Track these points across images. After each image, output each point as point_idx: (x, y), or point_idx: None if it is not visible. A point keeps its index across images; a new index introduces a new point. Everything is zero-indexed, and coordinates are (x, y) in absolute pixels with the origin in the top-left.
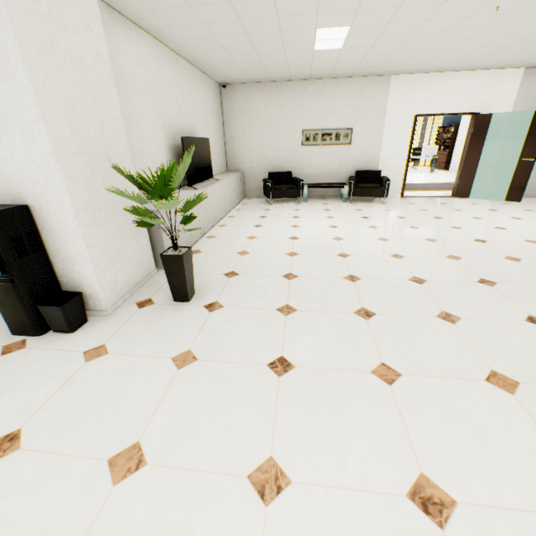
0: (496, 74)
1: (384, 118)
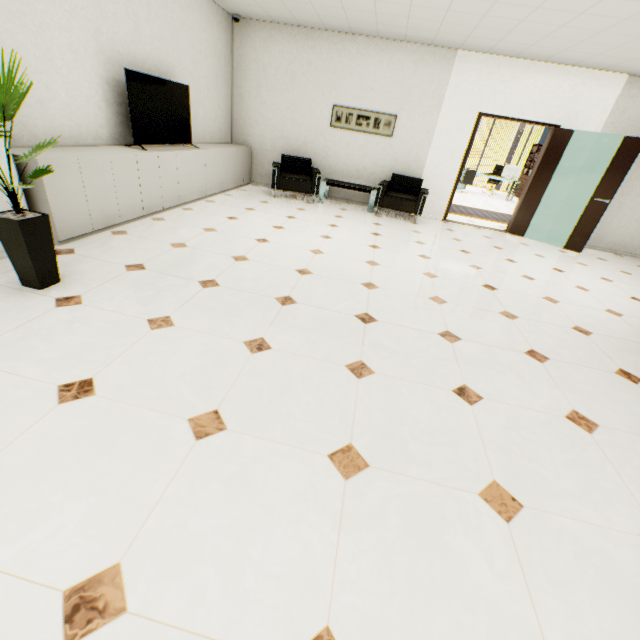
0: (591, 77)
1: (440, 109)
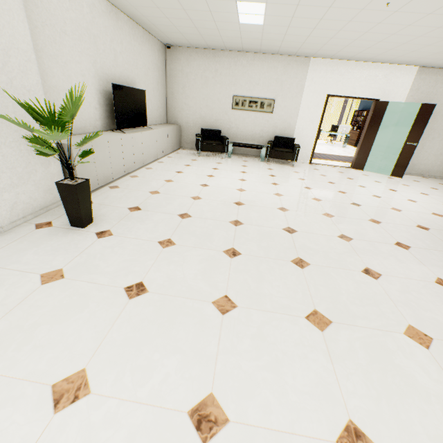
0: (396, 69)
1: (302, 94)
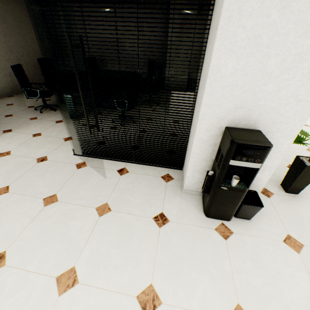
0: None
1: None
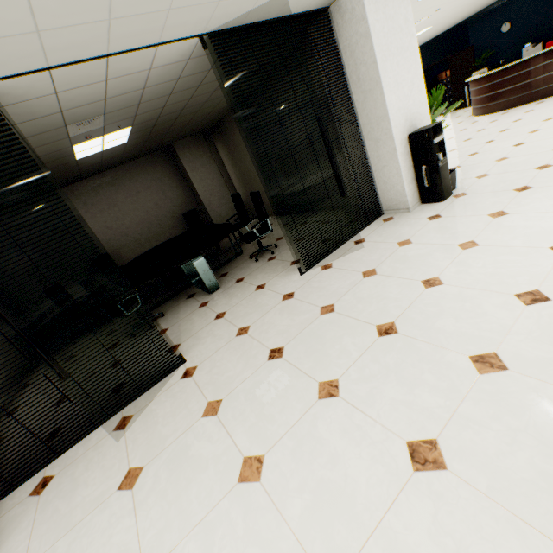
0: None
1: None
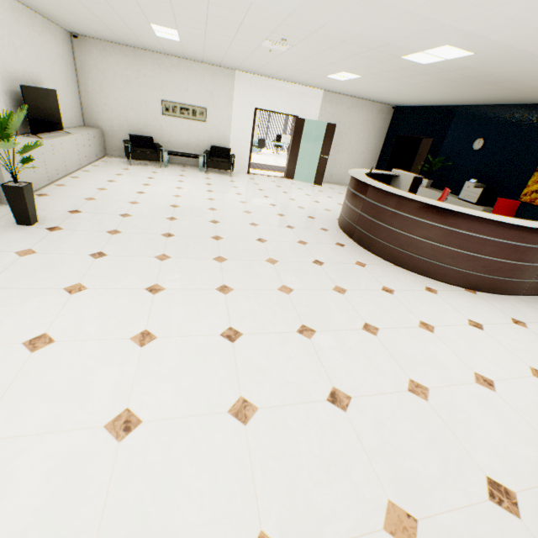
0: (307, 90)
1: (232, 105)
